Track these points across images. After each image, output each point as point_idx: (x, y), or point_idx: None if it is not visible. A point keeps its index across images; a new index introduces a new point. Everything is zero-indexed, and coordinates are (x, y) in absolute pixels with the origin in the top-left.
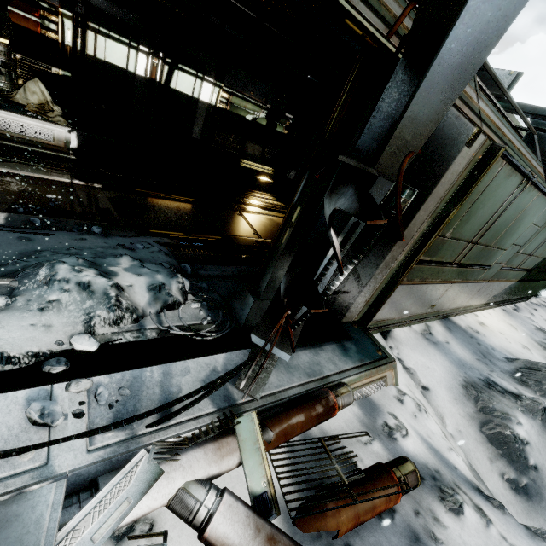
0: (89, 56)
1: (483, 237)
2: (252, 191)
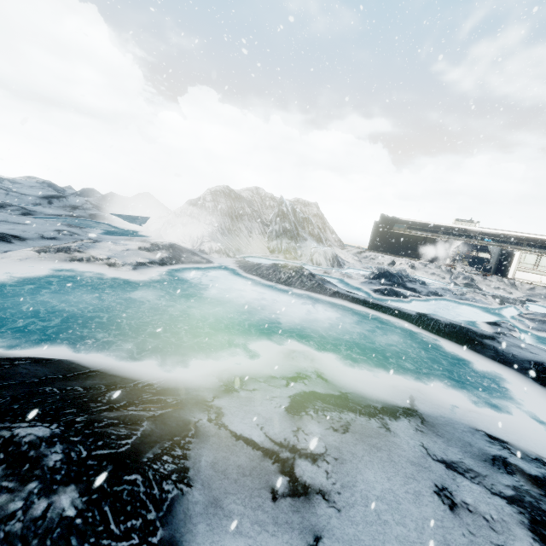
0: (477, 256)
1: (539, 265)
2: None
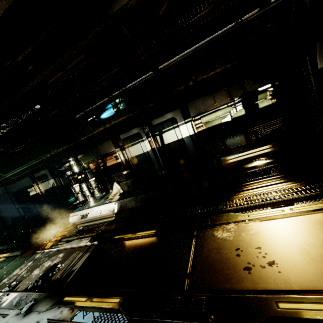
0: (130, 158)
1: None
2: (242, 185)
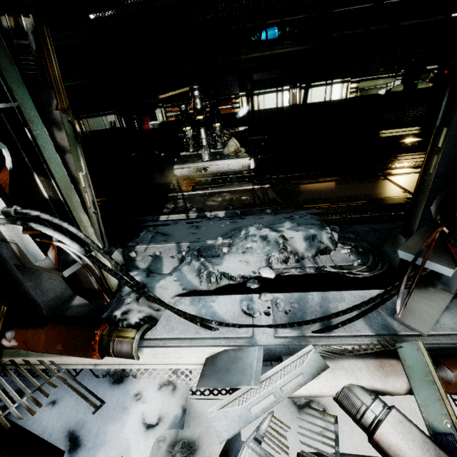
0: (255, 111)
1: None
2: (397, 156)
